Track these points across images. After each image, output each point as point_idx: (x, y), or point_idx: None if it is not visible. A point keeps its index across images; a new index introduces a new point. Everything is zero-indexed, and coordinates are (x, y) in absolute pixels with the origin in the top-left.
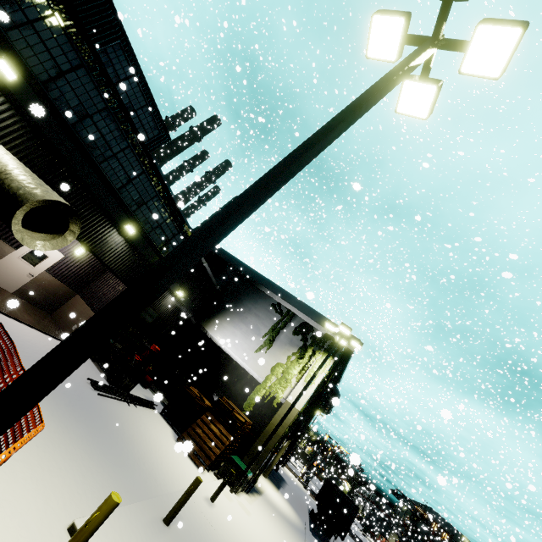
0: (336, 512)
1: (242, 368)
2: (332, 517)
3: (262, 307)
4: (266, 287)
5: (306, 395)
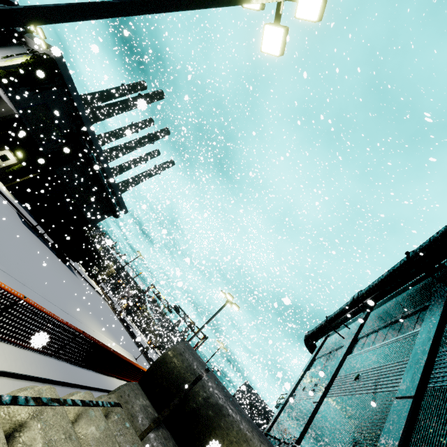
0: (44, 205)
1: (5, 102)
2: (39, 206)
3: (20, 50)
4: (25, 35)
5: (2, 65)
